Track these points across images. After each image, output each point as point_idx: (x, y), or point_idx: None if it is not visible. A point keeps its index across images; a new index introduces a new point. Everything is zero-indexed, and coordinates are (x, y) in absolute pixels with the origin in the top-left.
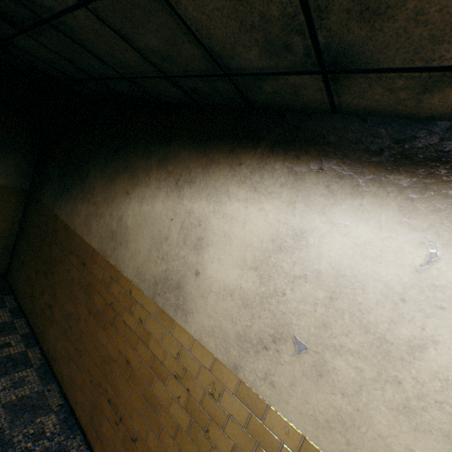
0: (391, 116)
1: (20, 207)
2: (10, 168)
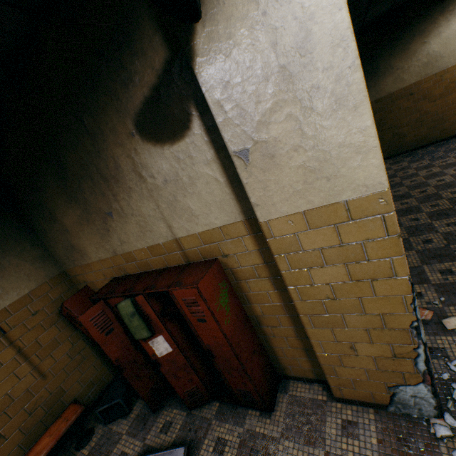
0: None
1: None
2: None
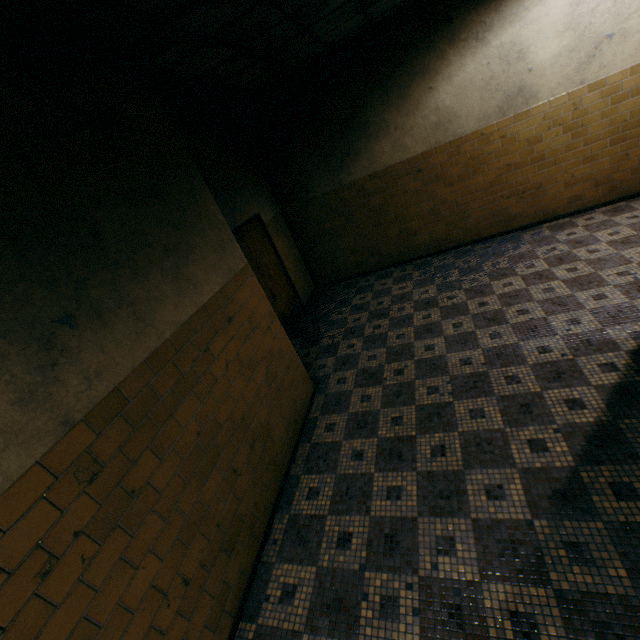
0: None
1: (287, 229)
2: (267, 199)
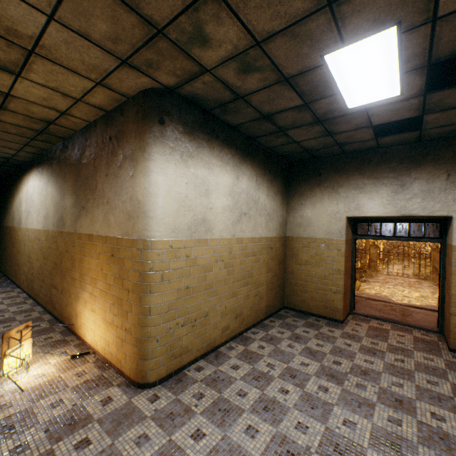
0: (31, 161)
1: None
2: None
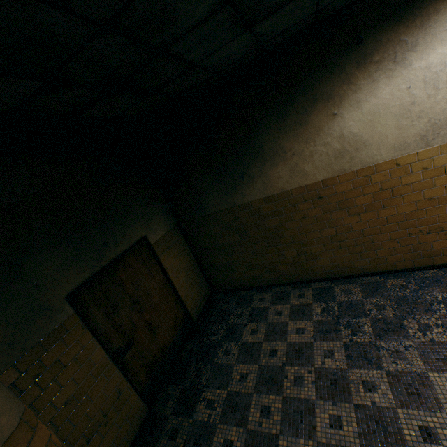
0: None
1: (182, 240)
2: (160, 216)
